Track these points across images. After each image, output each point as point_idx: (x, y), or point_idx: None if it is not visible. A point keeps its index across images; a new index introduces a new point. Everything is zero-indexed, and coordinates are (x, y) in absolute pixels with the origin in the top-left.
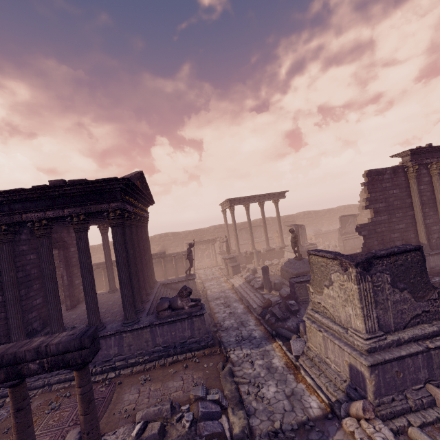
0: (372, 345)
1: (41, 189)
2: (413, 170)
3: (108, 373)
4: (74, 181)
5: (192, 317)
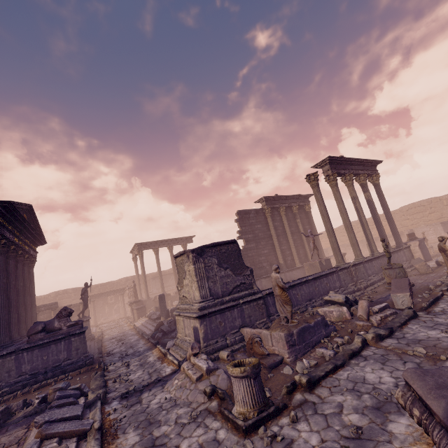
0: (203, 305)
1: None
2: (268, 211)
3: None
4: None
5: (70, 338)
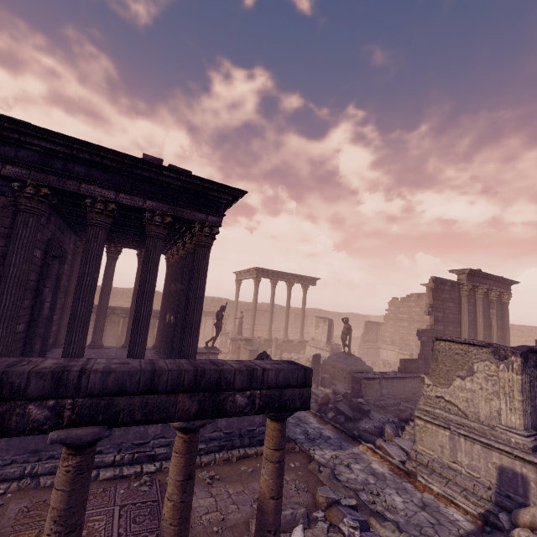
0: (534, 443)
1: (133, 159)
2: (467, 289)
3: (142, 465)
4: (177, 168)
5: None
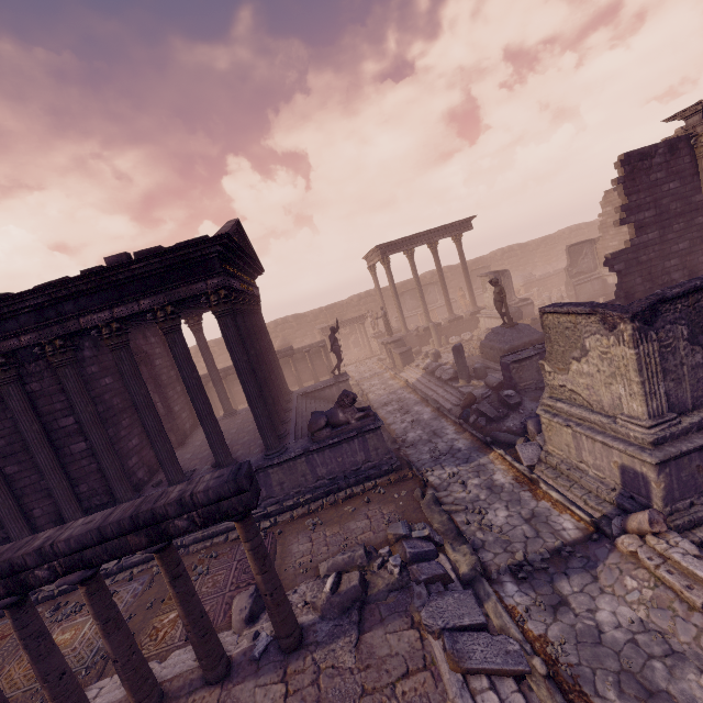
0: (659, 434)
1: (97, 274)
2: None
3: (260, 523)
4: (143, 252)
5: (363, 434)
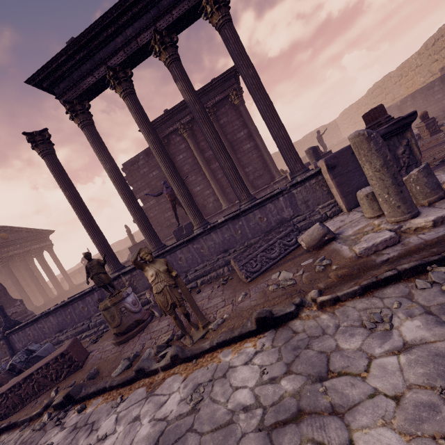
0: None
1: None
2: None
3: None
4: None
5: None
